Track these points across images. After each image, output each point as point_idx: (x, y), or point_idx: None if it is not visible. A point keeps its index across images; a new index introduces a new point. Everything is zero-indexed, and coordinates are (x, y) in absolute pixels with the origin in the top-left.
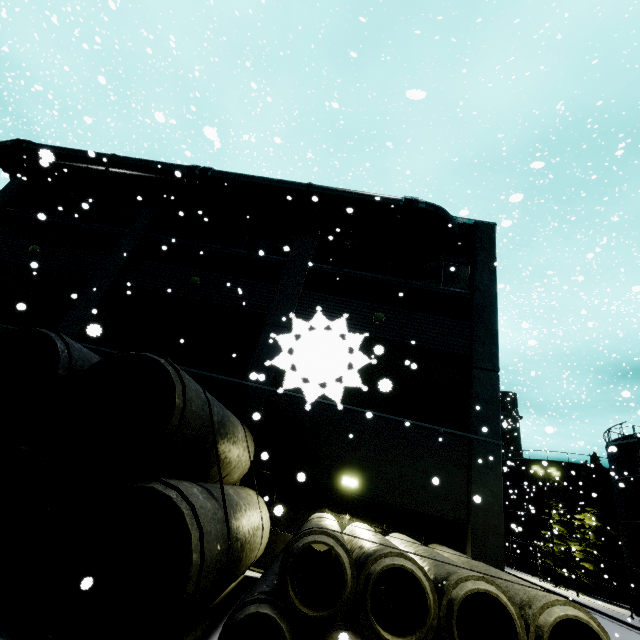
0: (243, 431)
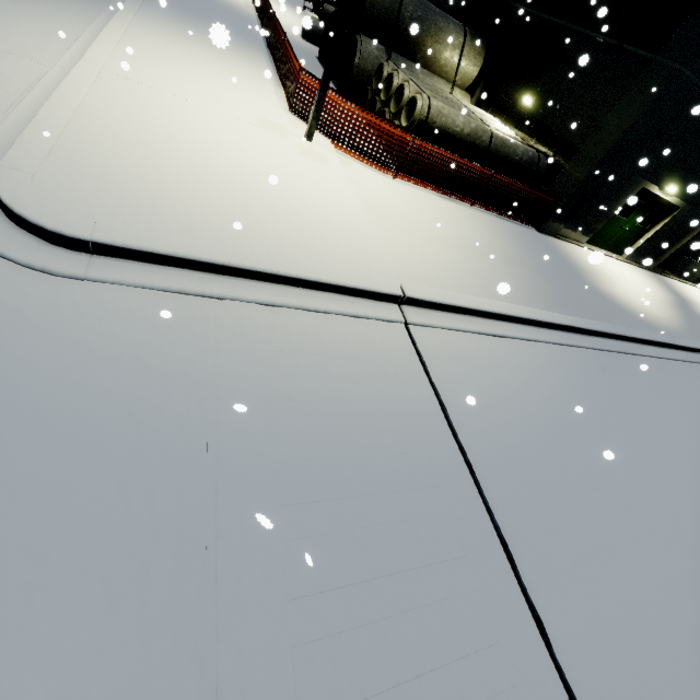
0: (461, 41)
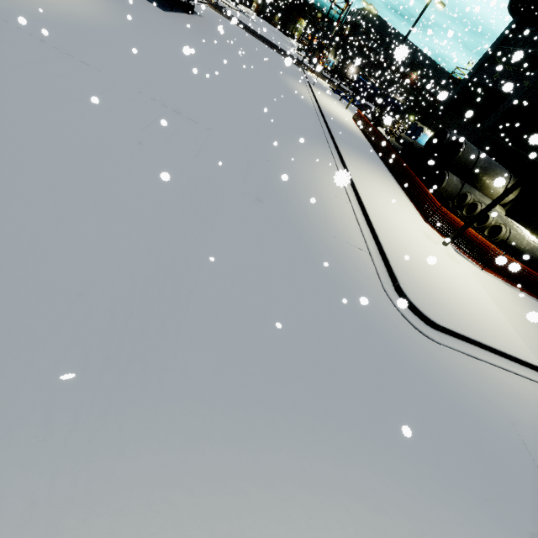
0: (507, 181)
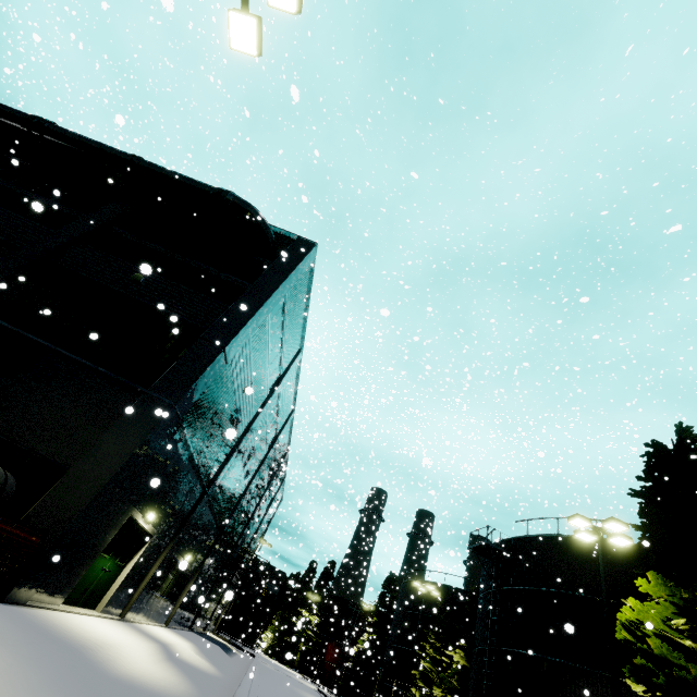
0: None
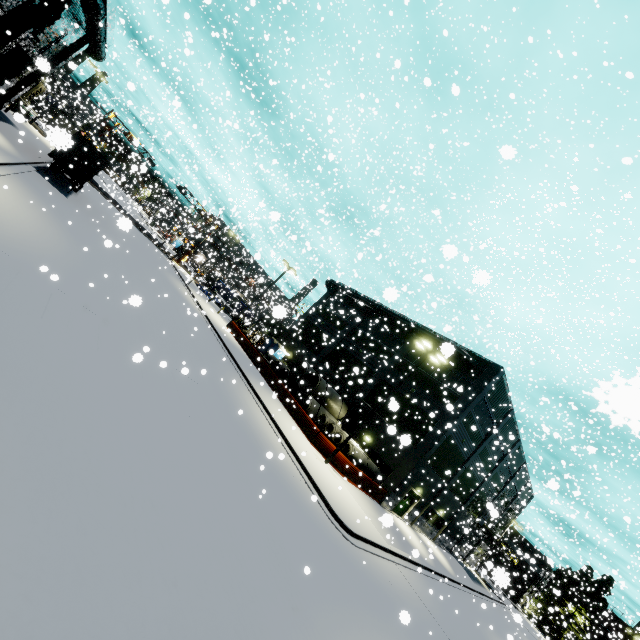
0: (341, 404)
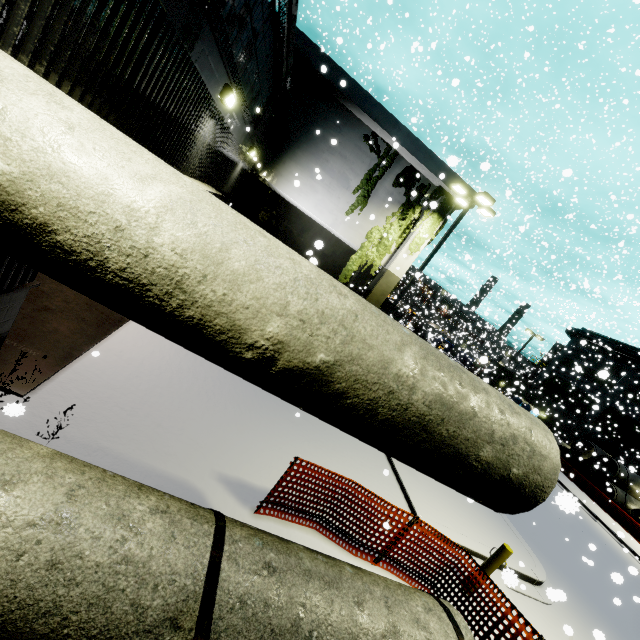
0: None
